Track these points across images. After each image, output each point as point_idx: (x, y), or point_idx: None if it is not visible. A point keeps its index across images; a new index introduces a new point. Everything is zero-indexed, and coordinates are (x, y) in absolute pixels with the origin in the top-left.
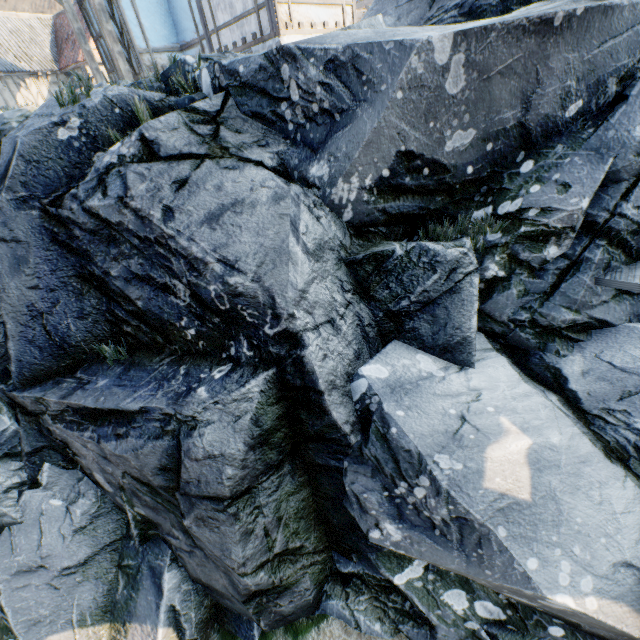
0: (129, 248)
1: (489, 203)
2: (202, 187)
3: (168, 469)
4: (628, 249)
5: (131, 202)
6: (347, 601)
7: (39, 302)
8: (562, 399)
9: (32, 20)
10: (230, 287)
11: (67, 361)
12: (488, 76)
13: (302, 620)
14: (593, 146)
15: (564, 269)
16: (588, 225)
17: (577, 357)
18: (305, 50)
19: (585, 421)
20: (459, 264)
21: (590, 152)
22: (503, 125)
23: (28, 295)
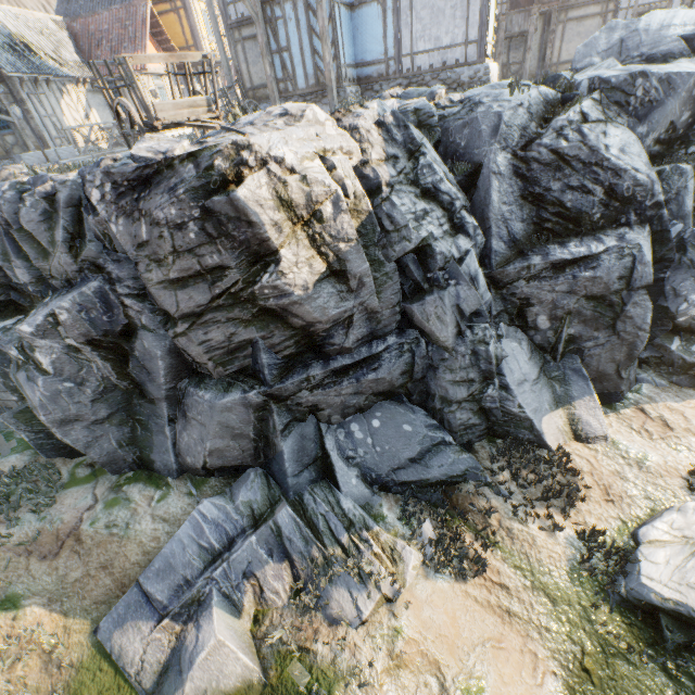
0: (569, 172)
1: (682, 149)
2: (611, 136)
3: (622, 278)
4: None
5: (588, 143)
6: (647, 374)
7: (505, 213)
8: None
9: (46, 21)
10: (636, 182)
11: (514, 251)
12: None
13: (634, 388)
14: None
15: None
16: None
17: None
18: (651, 73)
19: None
20: (689, 173)
21: None
22: None
23: (501, 208)
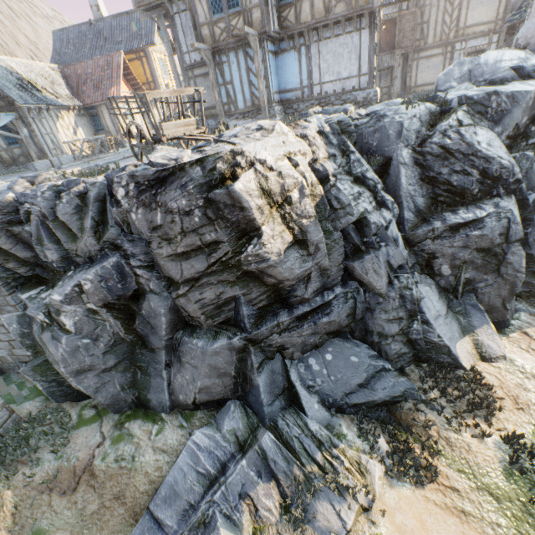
0: (453, 160)
1: (524, 141)
2: (479, 135)
3: (501, 234)
4: None
5: (466, 140)
6: (522, 304)
7: (411, 191)
8: None
9: (46, 68)
10: (502, 166)
11: (419, 218)
12: (534, 101)
13: (514, 316)
14: None
15: None
16: None
17: None
18: (501, 92)
19: None
20: (532, 158)
21: None
22: (531, 116)
23: (408, 188)
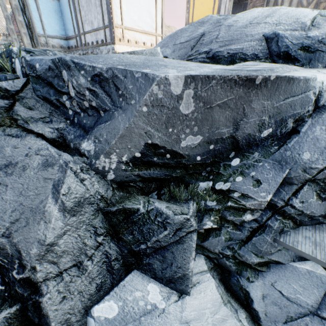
0: None
1: (210, 179)
2: None
3: None
4: (295, 219)
5: None
6: None
7: None
8: (249, 315)
9: None
10: None
11: None
12: (210, 106)
13: None
14: (277, 158)
15: (255, 228)
16: (271, 205)
17: (260, 283)
18: (78, 64)
19: None
20: (183, 225)
21: (275, 162)
22: (221, 135)
23: None
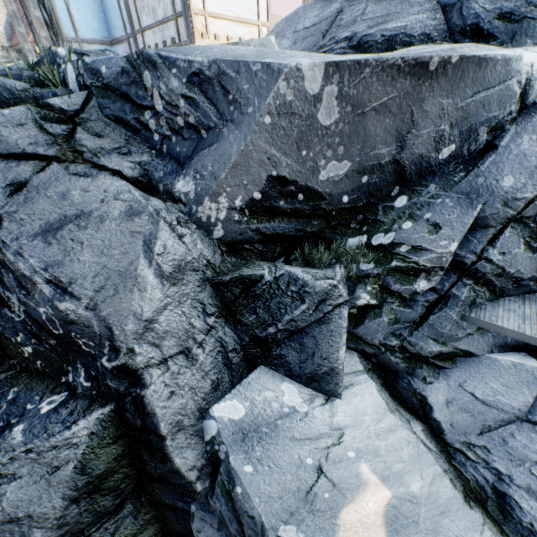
0: None
1: (364, 232)
2: (43, 193)
3: None
4: (492, 287)
5: None
6: None
7: None
8: (426, 428)
9: None
10: (61, 312)
11: None
12: (363, 111)
13: None
14: (464, 190)
15: (433, 302)
16: (456, 264)
17: (442, 385)
18: (167, 59)
19: (447, 454)
20: (328, 296)
21: (461, 195)
22: (378, 160)
23: None
